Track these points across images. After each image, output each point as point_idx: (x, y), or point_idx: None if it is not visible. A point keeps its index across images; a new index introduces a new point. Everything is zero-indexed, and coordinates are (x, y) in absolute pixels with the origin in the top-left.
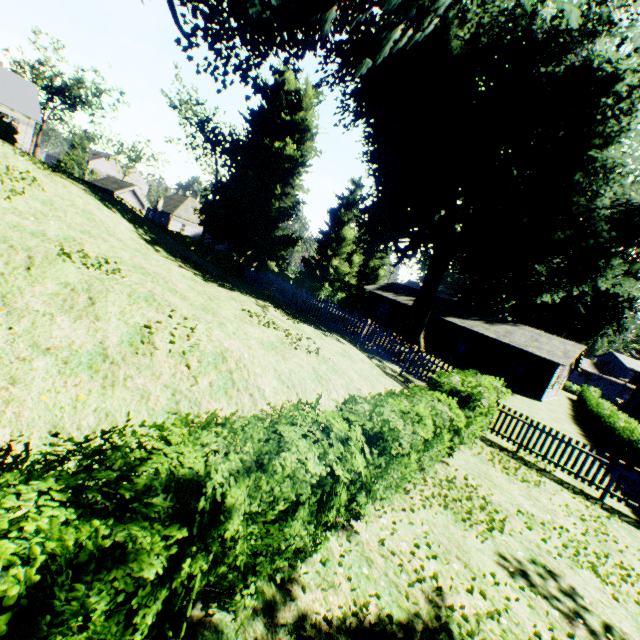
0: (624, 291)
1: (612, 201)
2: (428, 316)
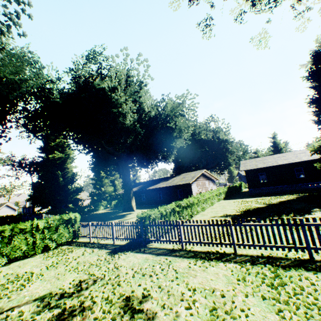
0: (221, 139)
1: (154, 118)
2: (132, 192)
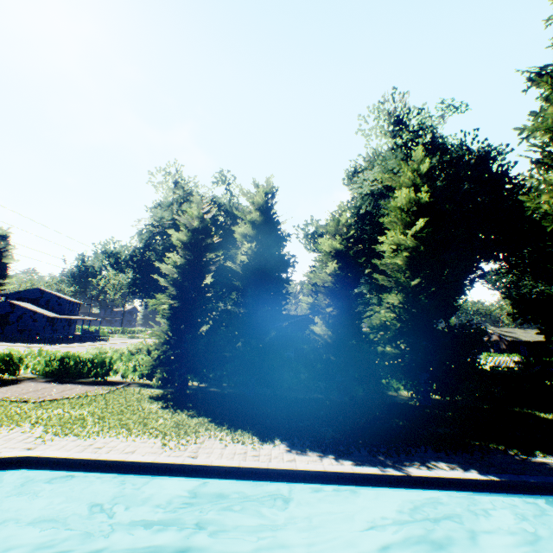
0: None
1: None
2: None
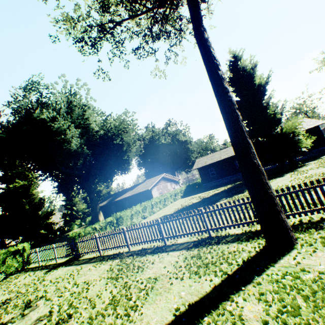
0: (181, 140)
1: (103, 136)
2: (99, 207)
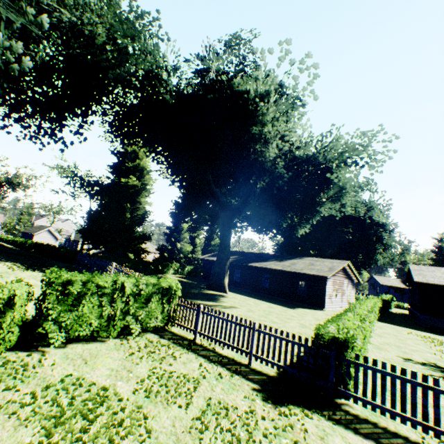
0: (375, 221)
1: (300, 159)
2: (228, 264)
